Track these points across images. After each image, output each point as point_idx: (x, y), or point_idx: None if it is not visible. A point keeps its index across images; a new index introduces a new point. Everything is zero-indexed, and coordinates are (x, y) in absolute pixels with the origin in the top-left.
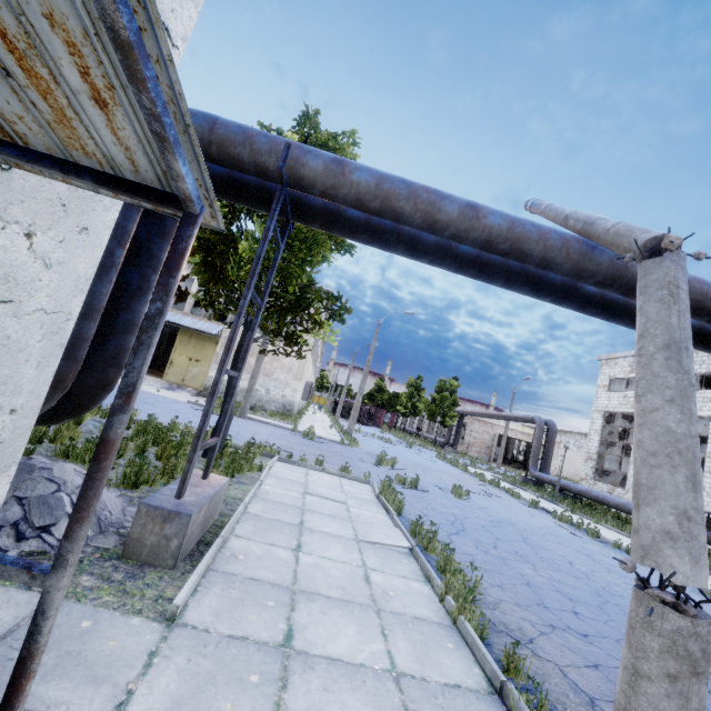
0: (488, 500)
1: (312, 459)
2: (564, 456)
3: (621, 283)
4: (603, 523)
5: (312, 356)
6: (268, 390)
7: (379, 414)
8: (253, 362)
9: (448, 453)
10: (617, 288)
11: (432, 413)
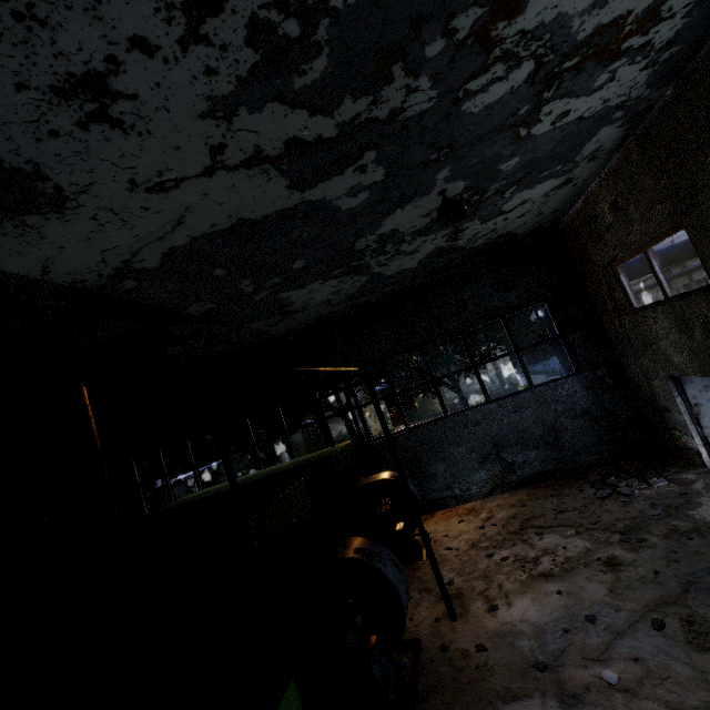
0: None
1: None
2: None
3: None
4: None
5: None
6: (492, 381)
7: (547, 345)
8: None
9: None
10: None
11: None
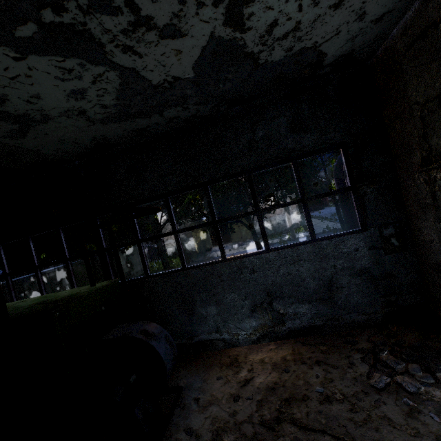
0: None
1: None
2: None
3: None
4: None
5: None
6: (284, 220)
7: (323, 199)
8: None
9: None
10: None
11: None
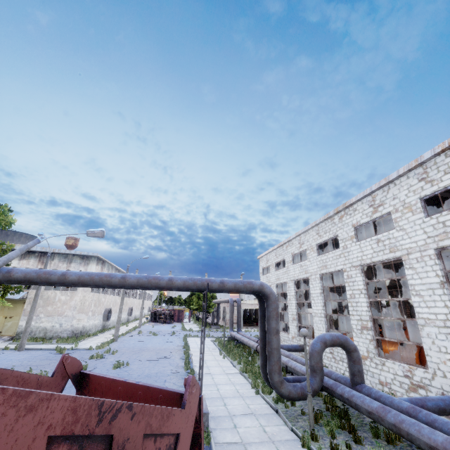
0: (147, 363)
1: (24, 370)
2: (224, 321)
3: (13, 281)
4: (227, 357)
5: (108, 292)
6: (61, 324)
7: (181, 314)
8: (50, 309)
9: (208, 330)
10: (15, 282)
11: (200, 307)
